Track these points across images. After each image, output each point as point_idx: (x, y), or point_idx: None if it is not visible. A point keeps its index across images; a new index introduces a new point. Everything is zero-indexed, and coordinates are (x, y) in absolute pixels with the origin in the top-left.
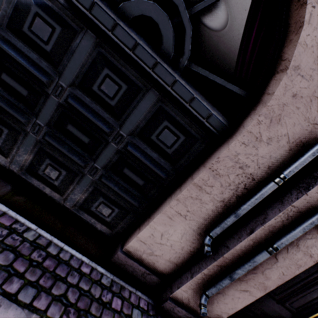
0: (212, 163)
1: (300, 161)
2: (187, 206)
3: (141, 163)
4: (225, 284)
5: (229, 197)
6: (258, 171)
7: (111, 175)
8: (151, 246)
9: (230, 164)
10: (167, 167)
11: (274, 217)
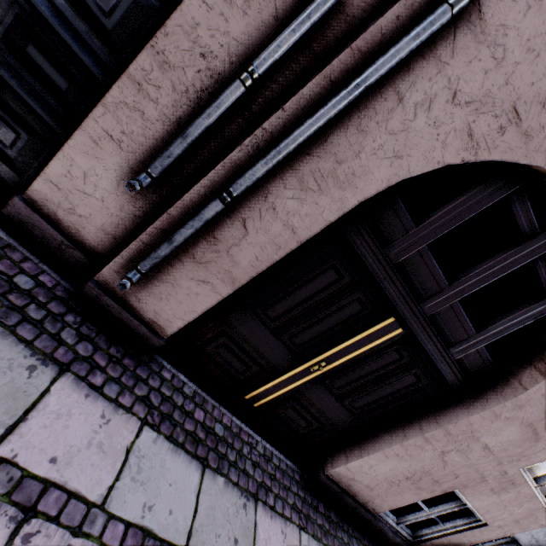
0: (156, 35)
1: (276, 41)
2: (122, 122)
3: (57, 37)
4: (162, 251)
5: (189, 116)
6: (231, 71)
7: (5, 54)
8: (70, 196)
9: (186, 46)
10: (106, 59)
11: (238, 148)
